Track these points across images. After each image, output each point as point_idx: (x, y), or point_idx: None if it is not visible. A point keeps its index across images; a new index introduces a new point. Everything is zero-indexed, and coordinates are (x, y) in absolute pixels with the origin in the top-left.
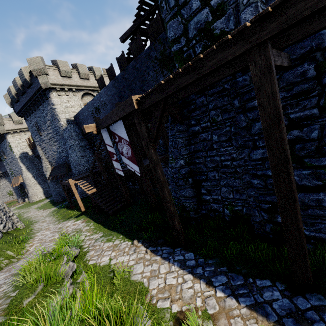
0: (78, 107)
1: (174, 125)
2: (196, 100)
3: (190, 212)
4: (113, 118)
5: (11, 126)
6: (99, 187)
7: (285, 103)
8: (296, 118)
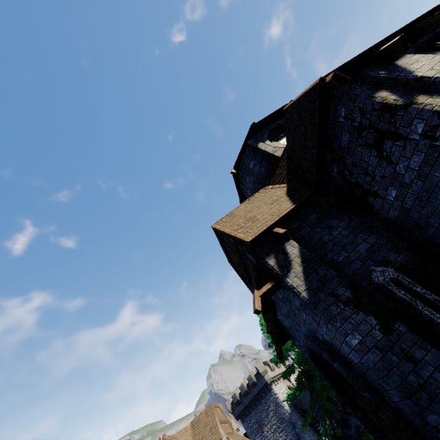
0: (286, 391)
1: None
2: None
3: None
4: None
5: None
6: None
7: None
8: None
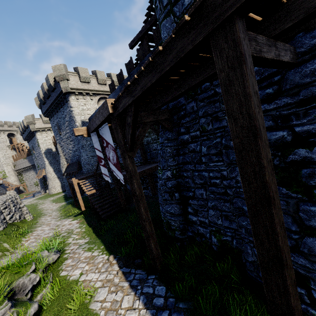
0: (94, 110)
1: (164, 132)
2: (186, 106)
3: (175, 231)
4: (96, 122)
5: (40, 124)
6: (98, 189)
7: (288, 111)
8: (304, 132)
